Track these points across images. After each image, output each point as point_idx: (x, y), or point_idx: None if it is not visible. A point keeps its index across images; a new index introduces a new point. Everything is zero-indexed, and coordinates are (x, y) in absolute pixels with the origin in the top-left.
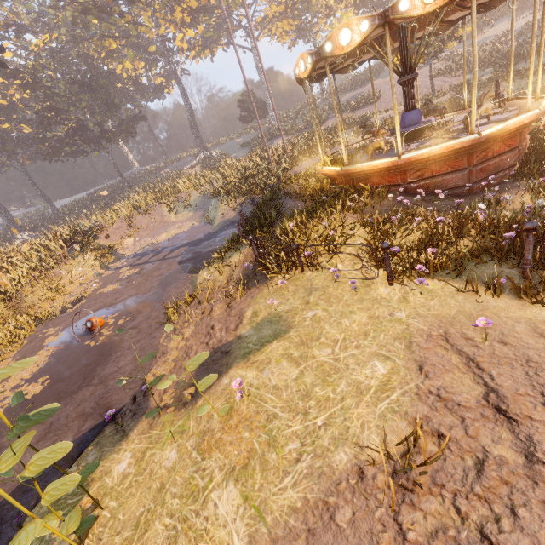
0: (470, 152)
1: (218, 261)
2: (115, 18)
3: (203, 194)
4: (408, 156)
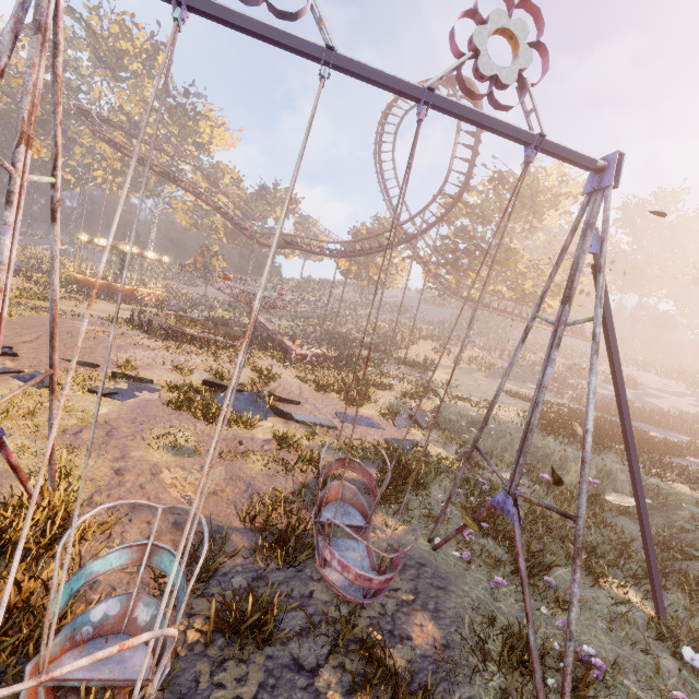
0: (110, 288)
1: None
2: None
3: (21, 261)
4: (88, 278)
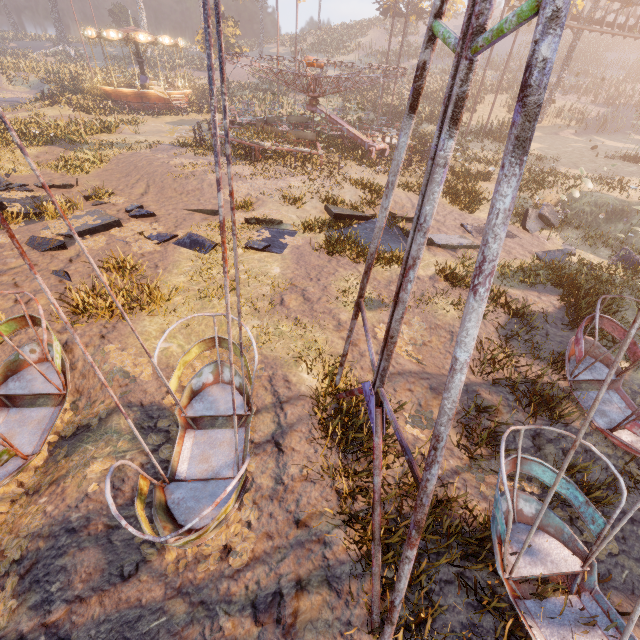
0: (142, 97)
1: (30, 103)
2: None
3: (41, 79)
4: (117, 89)
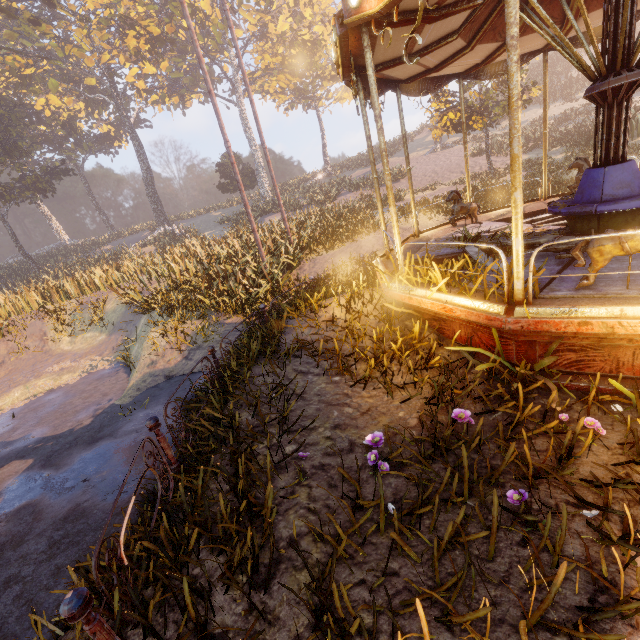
0: None
1: None
2: (30, 29)
3: (129, 300)
4: None
